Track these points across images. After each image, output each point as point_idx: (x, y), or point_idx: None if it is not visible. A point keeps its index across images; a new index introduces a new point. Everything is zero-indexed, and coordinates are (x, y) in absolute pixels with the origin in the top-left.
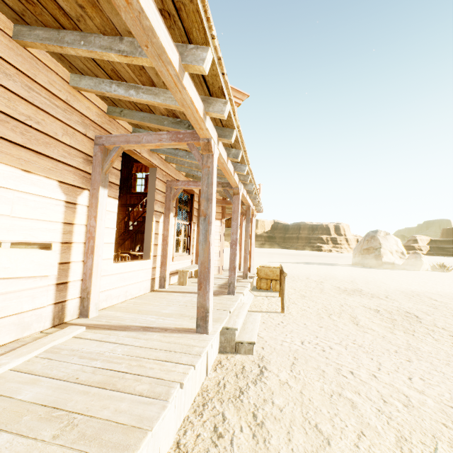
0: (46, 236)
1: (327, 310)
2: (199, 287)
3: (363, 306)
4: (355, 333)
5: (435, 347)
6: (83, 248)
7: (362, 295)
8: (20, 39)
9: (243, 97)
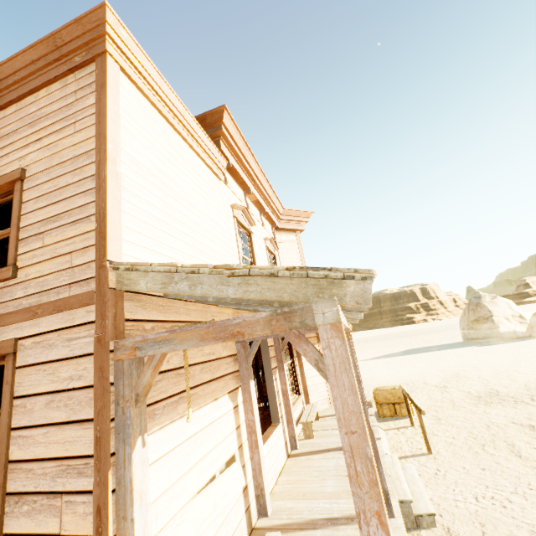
0: (231, 448)
1: (476, 438)
2: None
3: (512, 421)
4: (525, 472)
5: None
6: (248, 444)
7: (502, 402)
8: (202, 302)
9: (308, 215)
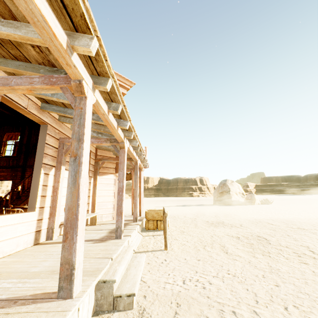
0: None
1: (202, 242)
2: (64, 238)
3: (227, 234)
4: (227, 262)
5: (289, 265)
6: None
7: (224, 226)
8: None
9: (131, 84)
